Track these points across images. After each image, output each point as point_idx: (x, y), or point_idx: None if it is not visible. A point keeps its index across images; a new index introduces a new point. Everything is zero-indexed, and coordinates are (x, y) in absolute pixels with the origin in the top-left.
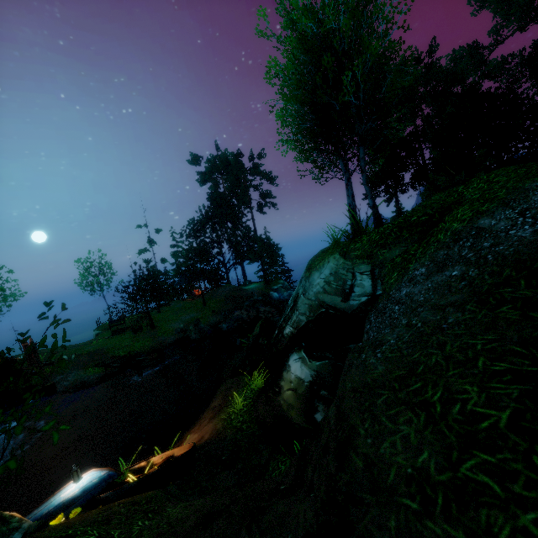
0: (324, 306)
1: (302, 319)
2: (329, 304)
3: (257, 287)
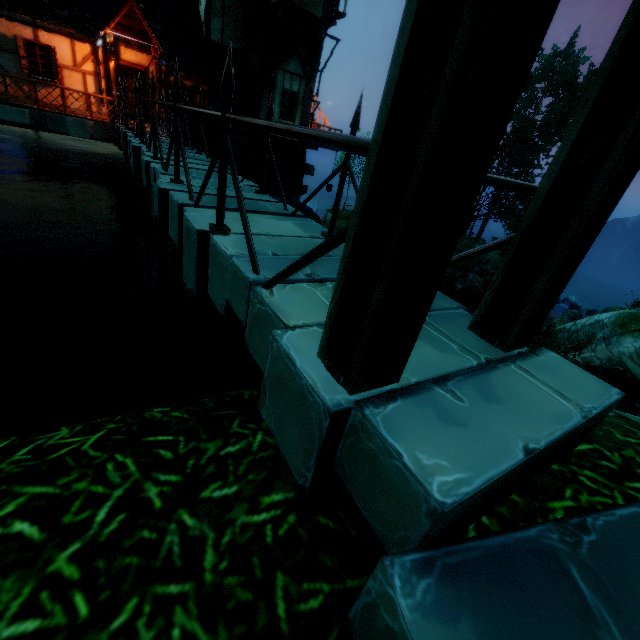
0: (624, 367)
1: (594, 361)
2: (629, 369)
3: (492, 256)
